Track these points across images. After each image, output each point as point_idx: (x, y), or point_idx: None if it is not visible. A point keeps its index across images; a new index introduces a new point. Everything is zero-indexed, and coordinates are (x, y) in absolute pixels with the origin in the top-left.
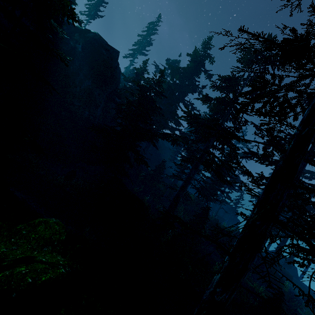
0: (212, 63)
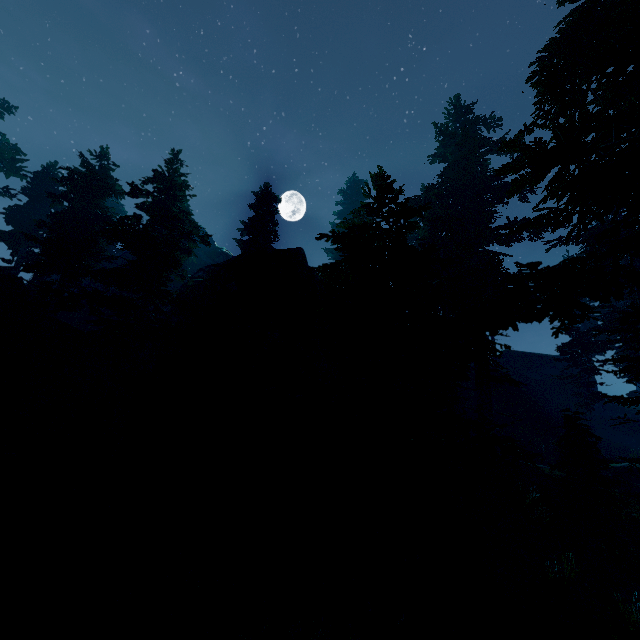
0: (499, 125)
